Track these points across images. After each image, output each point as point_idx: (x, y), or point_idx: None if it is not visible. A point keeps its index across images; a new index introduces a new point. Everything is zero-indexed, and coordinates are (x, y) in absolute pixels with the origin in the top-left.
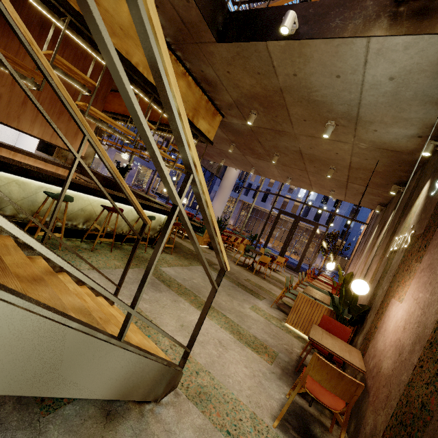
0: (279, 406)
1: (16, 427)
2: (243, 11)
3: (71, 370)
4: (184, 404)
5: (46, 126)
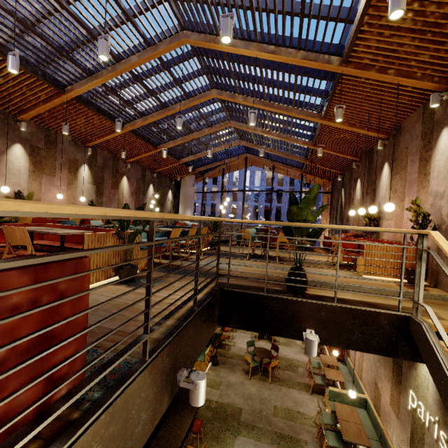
0: None
1: None
2: (239, 293)
3: None
4: None
5: None
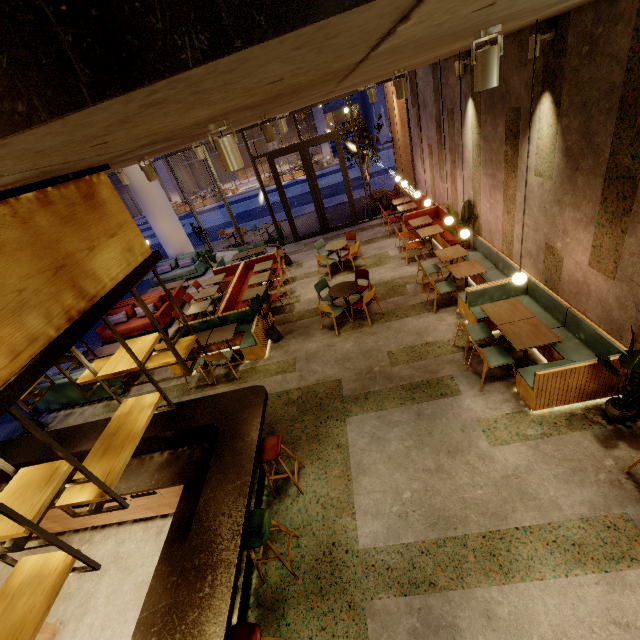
0: None
1: None
2: None
3: None
4: None
5: None
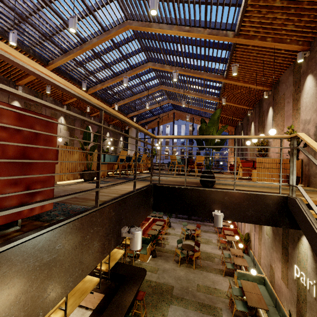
0: None
1: None
2: (167, 187)
3: None
4: None
5: None
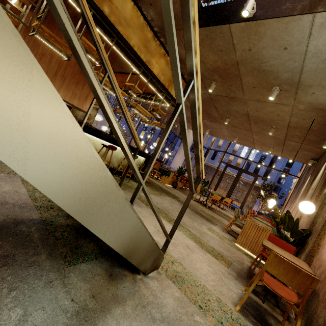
0: (238, 298)
1: (49, 269)
2: (212, 6)
3: (102, 211)
4: (165, 280)
5: (67, 91)
